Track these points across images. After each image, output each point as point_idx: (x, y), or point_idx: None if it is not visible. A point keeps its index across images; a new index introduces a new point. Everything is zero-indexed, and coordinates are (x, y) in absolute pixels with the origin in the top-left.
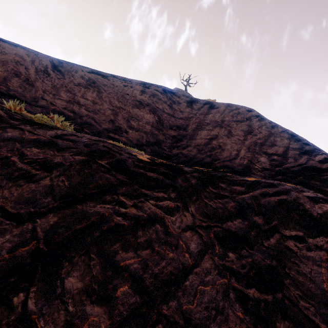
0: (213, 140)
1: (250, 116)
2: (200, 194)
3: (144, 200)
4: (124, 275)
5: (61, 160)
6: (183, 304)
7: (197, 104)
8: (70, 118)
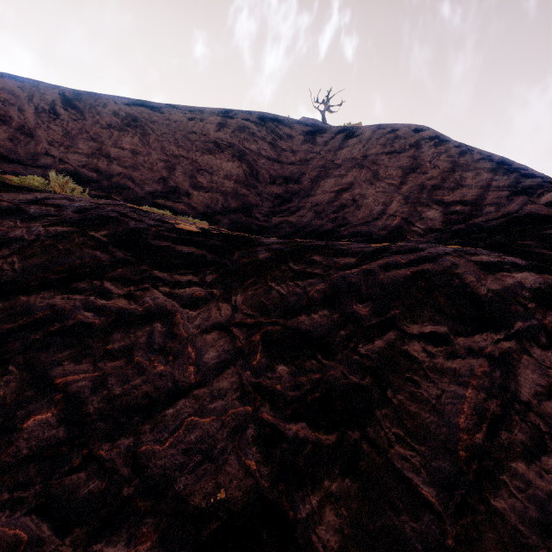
0: (344, 192)
1: (418, 139)
2: (265, 274)
3: (149, 287)
4: (54, 397)
5: (23, 233)
6: (144, 444)
7: (324, 135)
8: (92, 180)
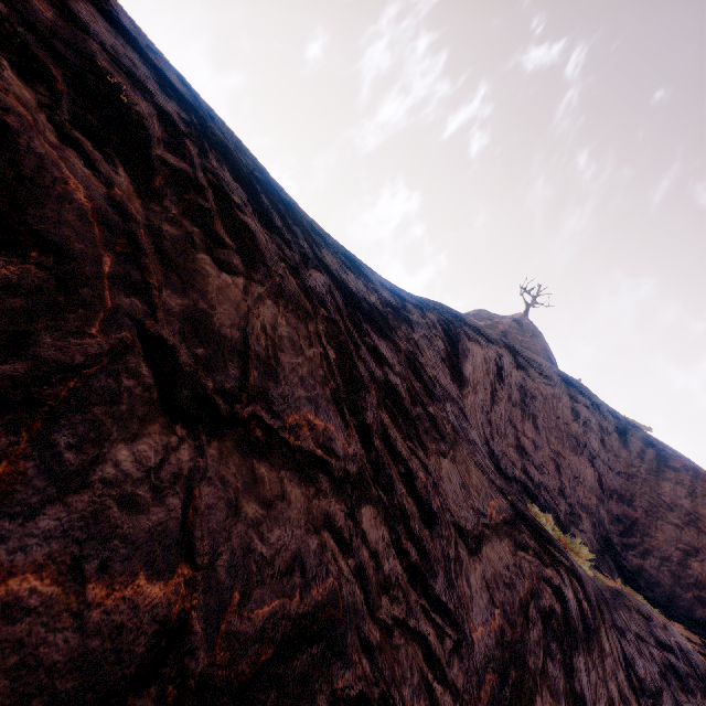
0: (692, 557)
1: None
2: None
3: None
4: None
5: None
6: None
7: (633, 441)
8: (534, 494)
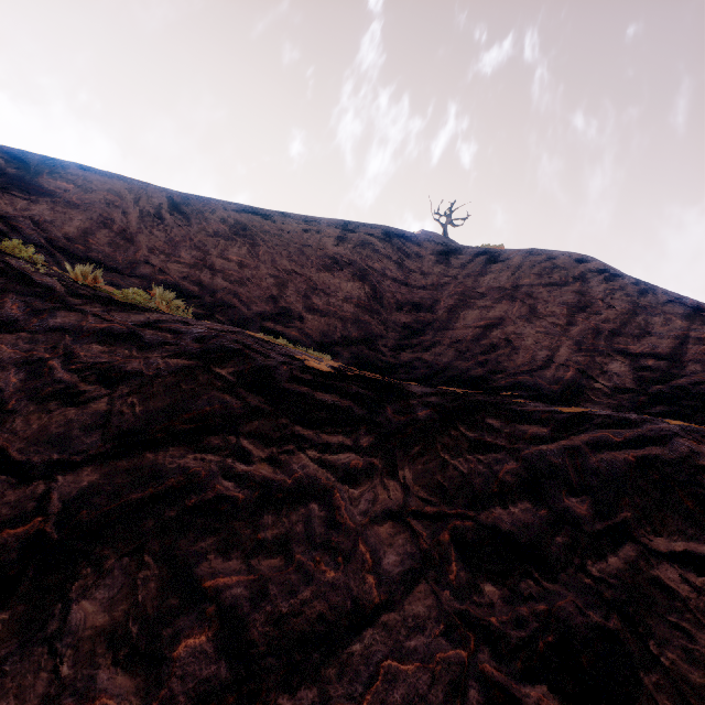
0: (493, 328)
1: (583, 271)
2: (433, 441)
3: (295, 449)
4: (205, 609)
5: (141, 365)
6: (334, 700)
7: (460, 257)
8: (193, 295)
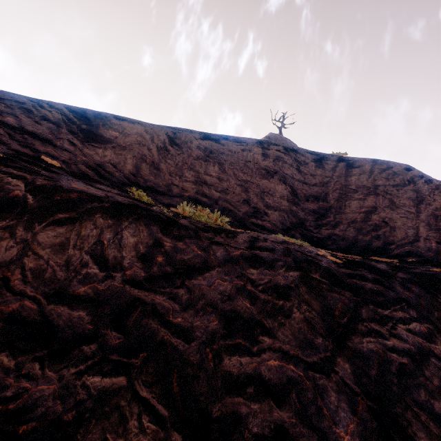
0: (372, 214)
1: (411, 176)
2: (438, 308)
3: (393, 325)
4: None
5: (284, 280)
6: None
7: (328, 163)
8: (207, 205)
